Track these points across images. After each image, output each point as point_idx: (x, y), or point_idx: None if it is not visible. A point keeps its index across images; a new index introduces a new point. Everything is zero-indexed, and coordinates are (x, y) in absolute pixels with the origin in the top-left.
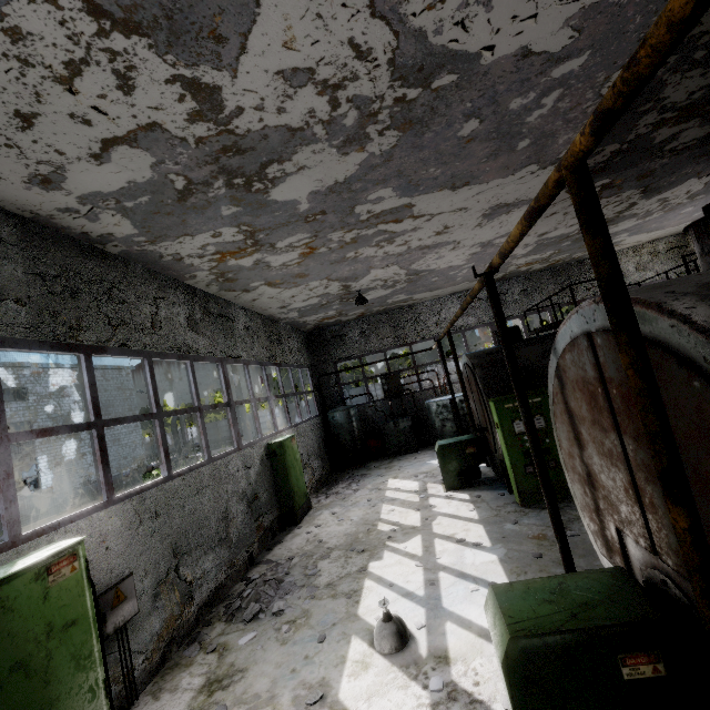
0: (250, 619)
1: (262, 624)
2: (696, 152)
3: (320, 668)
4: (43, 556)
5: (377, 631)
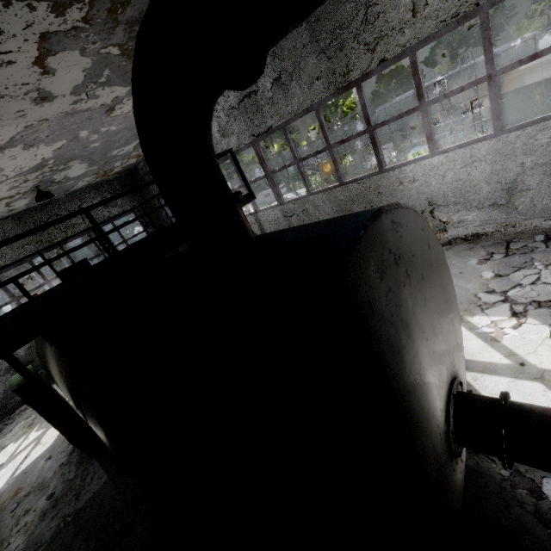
0: None
1: None
2: None
3: None
4: None
5: None
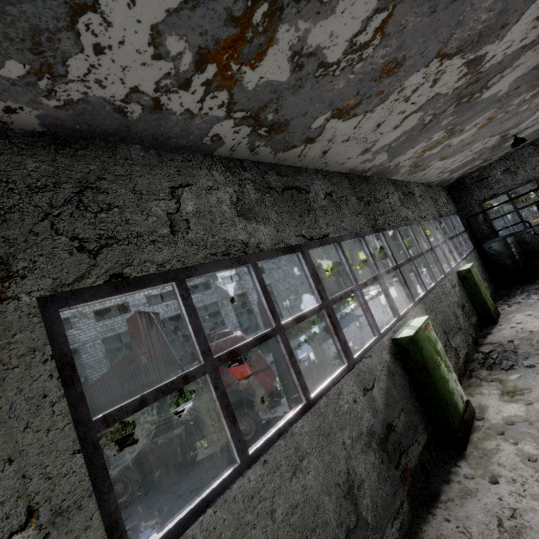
0: (507, 368)
1: (520, 371)
2: None
3: None
4: (422, 322)
5: None
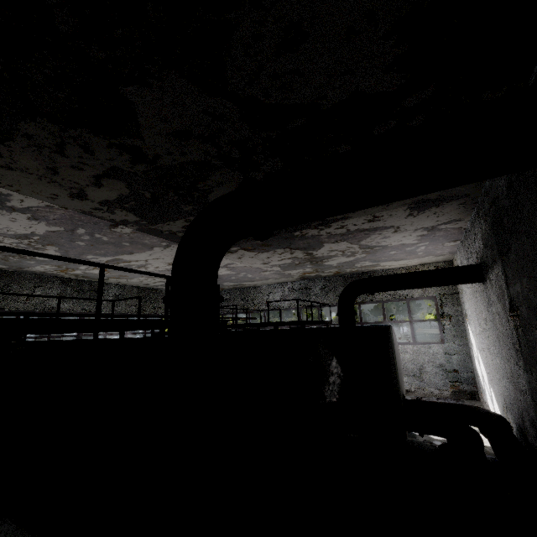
0: None
1: None
2: (277, 237)
3: None
4: None
5: None
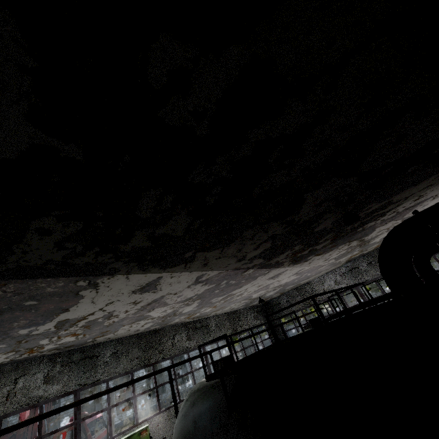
0: None
1: None
2: (344, 238)
3: None
4: (140, 429)
5: None
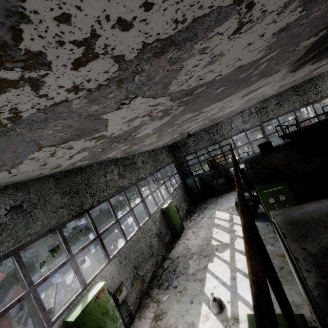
0: (166, 289)
1: (170, 291)
2: None
3: (191, 316)
4: (95, 294)
5: (211, 305)
